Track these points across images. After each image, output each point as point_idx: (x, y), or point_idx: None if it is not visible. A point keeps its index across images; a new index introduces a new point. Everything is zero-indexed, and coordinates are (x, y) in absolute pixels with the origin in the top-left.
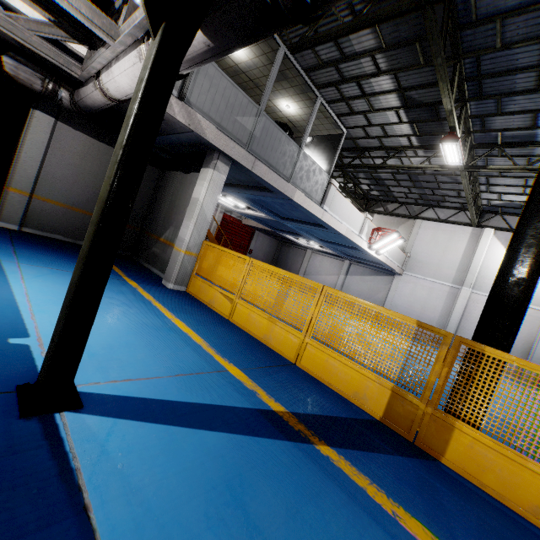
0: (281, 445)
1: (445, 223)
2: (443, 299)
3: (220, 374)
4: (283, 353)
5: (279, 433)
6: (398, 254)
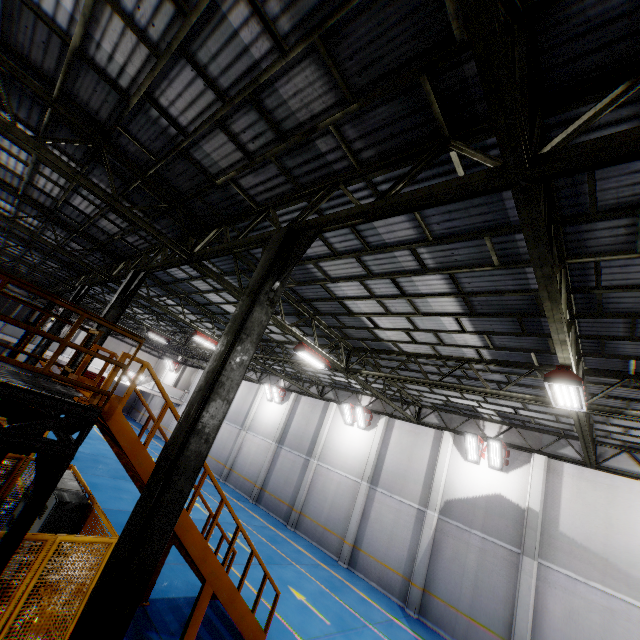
0: None
1: None
2: None
3: None
4: None
5: None
6: (171, 389)
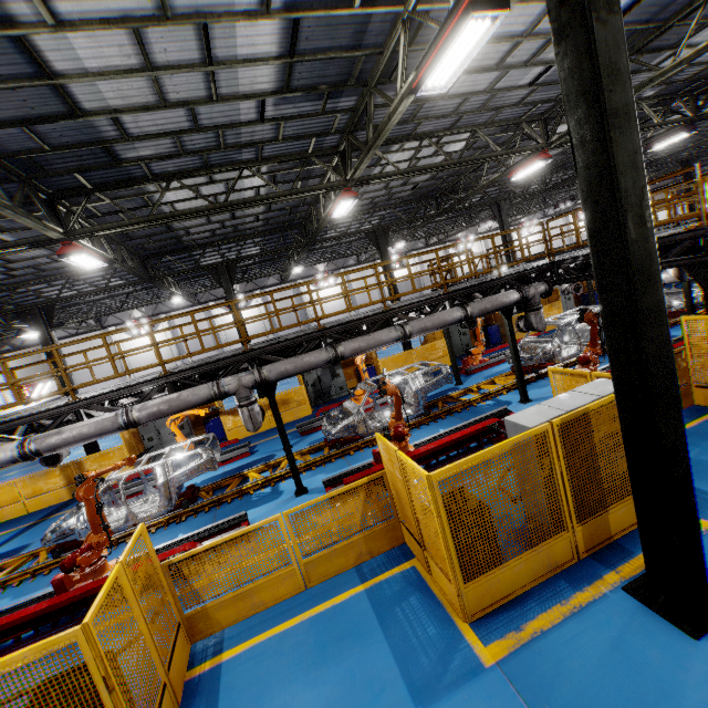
0: (39, 525)
1: (79, 336)
2: None
3: (3, 537)
4: (21, 515)
5: (37, 525)
6: None
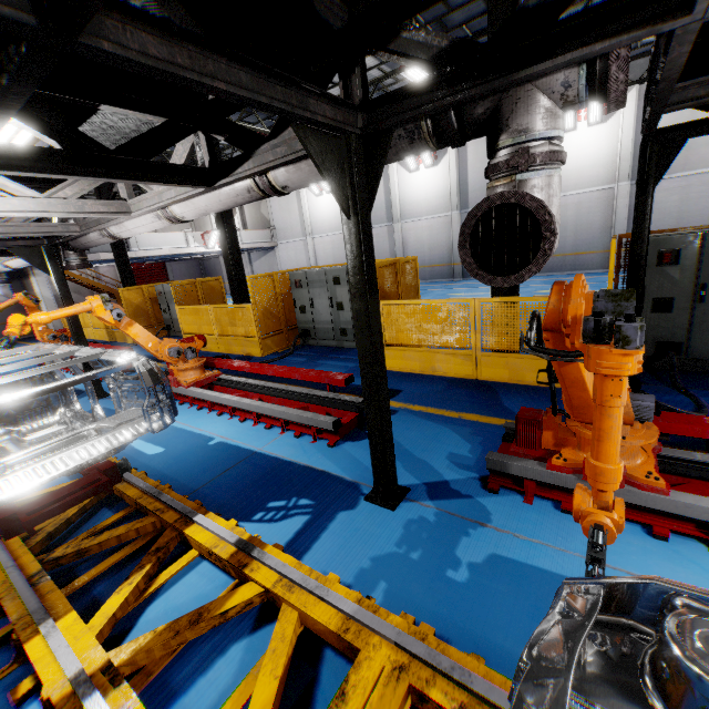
0: None
1: None
2: (303, 251)
3: None
4: (93, 338)
5: None
6: (257, 234)
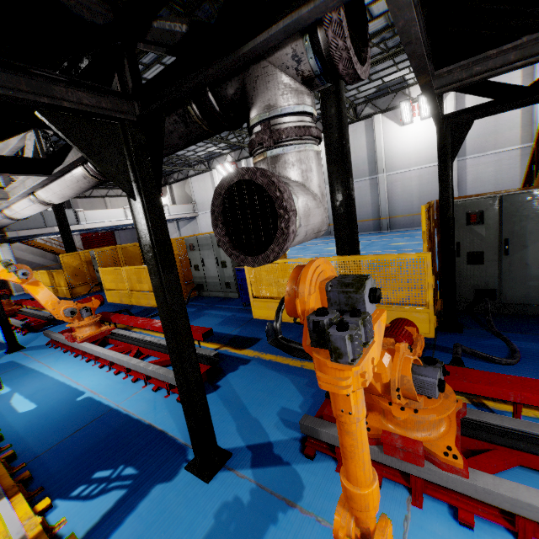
0: None
1: (199, 175)
2: None
3: None
4: None
5: None
6: (182, 207)
